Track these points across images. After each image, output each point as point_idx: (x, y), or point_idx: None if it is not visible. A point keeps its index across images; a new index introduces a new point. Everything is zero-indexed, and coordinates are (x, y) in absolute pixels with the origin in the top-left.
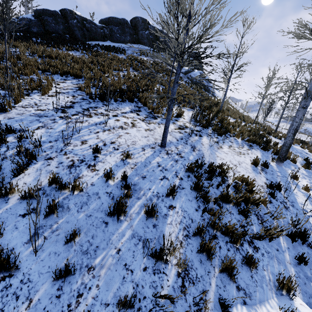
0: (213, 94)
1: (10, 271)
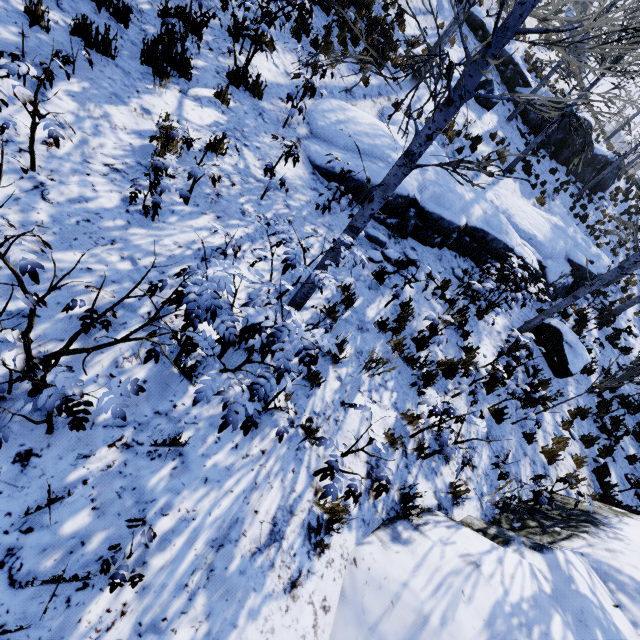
0: (581, 72)
1: None
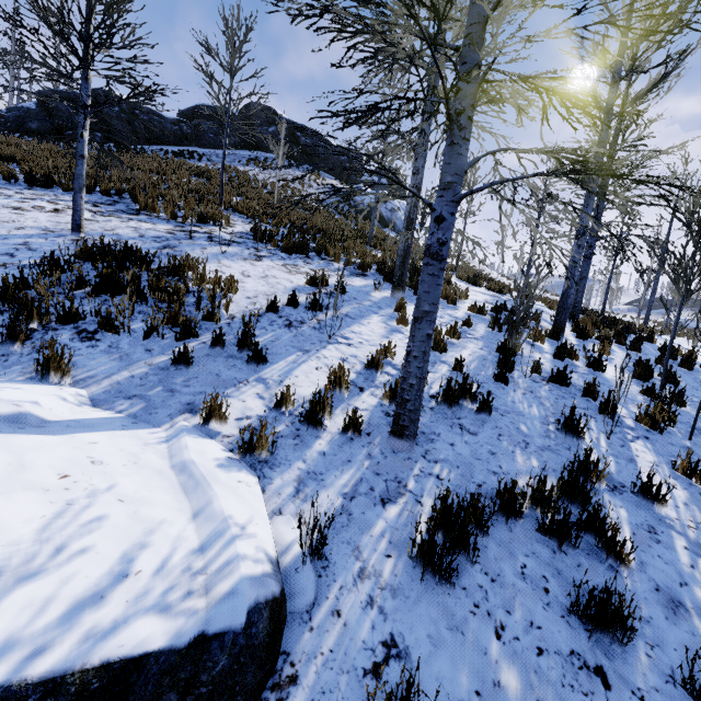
0: None
1: None
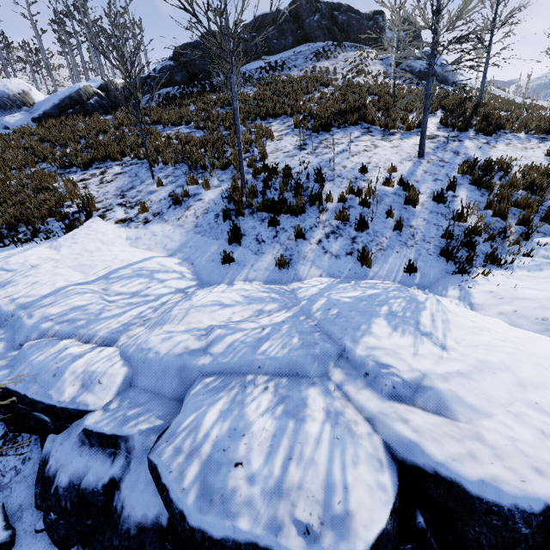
0: (455, 85)
1: (365, 227)
